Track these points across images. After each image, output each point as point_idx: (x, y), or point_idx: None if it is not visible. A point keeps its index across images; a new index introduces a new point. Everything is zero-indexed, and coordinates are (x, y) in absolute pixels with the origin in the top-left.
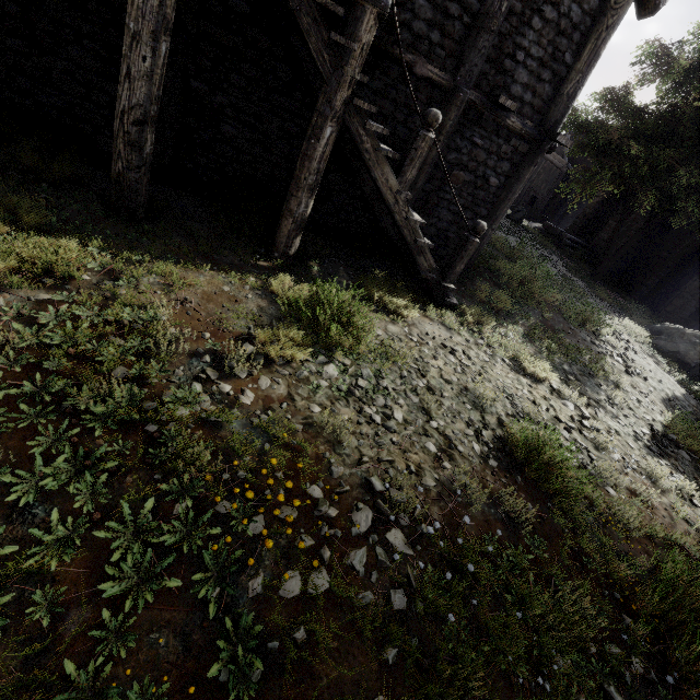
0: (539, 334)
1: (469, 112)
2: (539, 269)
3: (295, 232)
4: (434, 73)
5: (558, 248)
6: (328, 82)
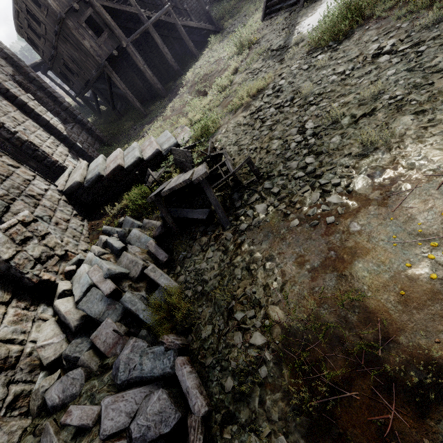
0: (239, 10)
1: (180, 3)
2: (223, 4)
3: (195, 49)
4: (171, 7)
5: (220, 1)
6: (176, 23)
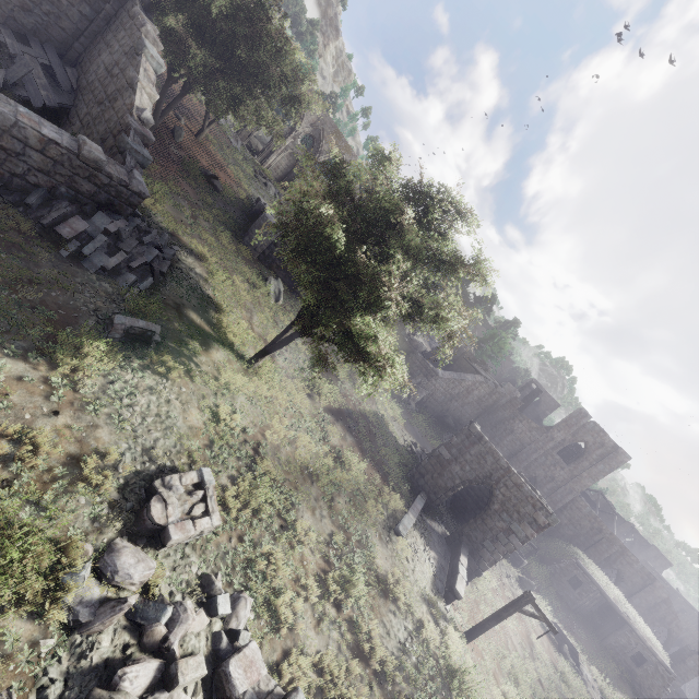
0: None
1: None
2: None
3: None
4: None
5: None
6: None
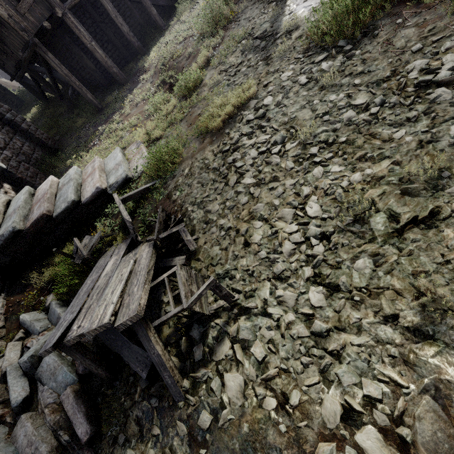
0: None
1: None
2: None
3: (160, 18)
4: None
5: None
6: None
